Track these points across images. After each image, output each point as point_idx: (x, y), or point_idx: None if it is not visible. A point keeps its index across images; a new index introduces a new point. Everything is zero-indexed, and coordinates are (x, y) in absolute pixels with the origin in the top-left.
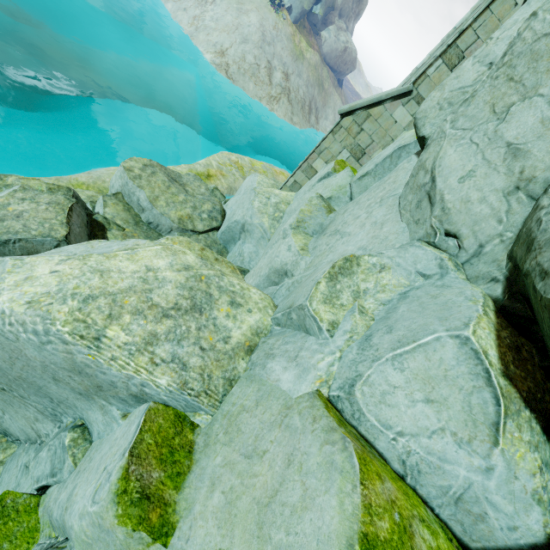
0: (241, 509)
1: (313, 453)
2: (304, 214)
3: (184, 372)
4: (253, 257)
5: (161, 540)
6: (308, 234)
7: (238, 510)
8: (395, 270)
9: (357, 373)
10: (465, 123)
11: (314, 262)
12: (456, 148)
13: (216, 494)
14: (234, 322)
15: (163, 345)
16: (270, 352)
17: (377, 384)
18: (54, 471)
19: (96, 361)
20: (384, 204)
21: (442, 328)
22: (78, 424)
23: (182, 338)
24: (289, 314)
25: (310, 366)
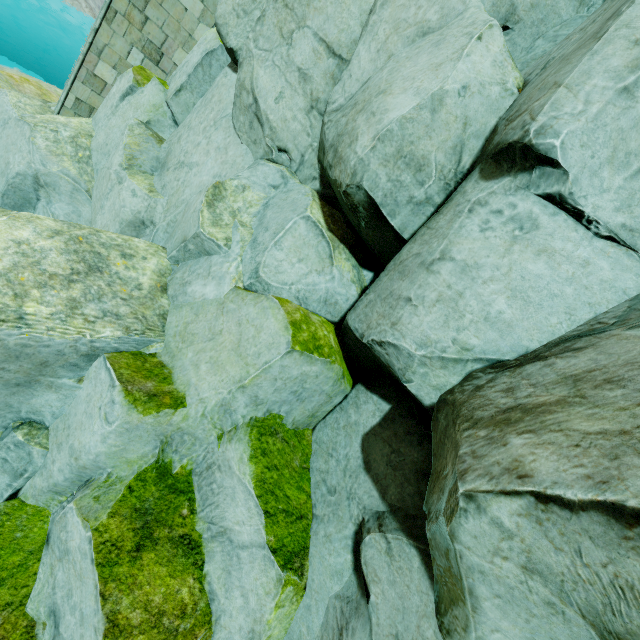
0: (224, 359)
1: (251, 312)
2: (132, 148)
3: (121, 321)
4: (75, 219)
5: (180, 407)
6: (147, 172)
7: (222, 361)
8: (254, 187)
9: (257, 263)
10: (265, 44)
11: (172, 202)
12: (265, 69)
13: (203, 366)
14: (136, 272)
15: (88, 306)
16: (184, 282)
17: (271, 264)
18: (20, 471)
19: (34, 337)
20: (220, 127)
21: (295, 216)
22: (17, 425)
23: (100, 296)
24: (185, 247)
25: (224, 274)
